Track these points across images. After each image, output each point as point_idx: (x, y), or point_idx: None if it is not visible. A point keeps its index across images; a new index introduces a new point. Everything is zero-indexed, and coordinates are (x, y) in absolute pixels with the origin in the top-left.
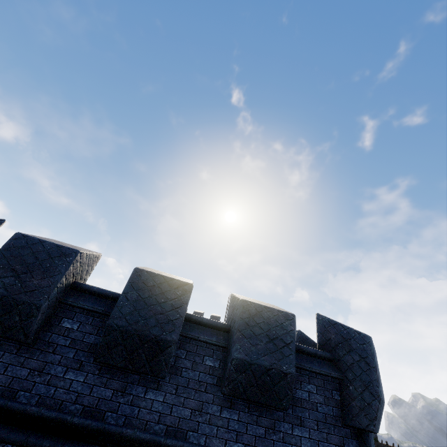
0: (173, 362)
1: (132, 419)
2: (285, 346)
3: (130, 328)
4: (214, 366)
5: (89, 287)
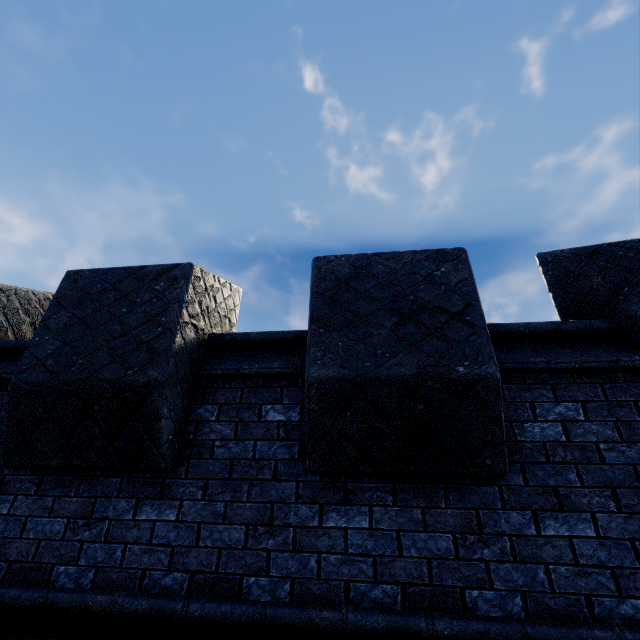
0: (191, 435)
1: (110, 571)
2: (450, 319)
3: (56, 382)
4: (287, 420)
5: (18, 343)
